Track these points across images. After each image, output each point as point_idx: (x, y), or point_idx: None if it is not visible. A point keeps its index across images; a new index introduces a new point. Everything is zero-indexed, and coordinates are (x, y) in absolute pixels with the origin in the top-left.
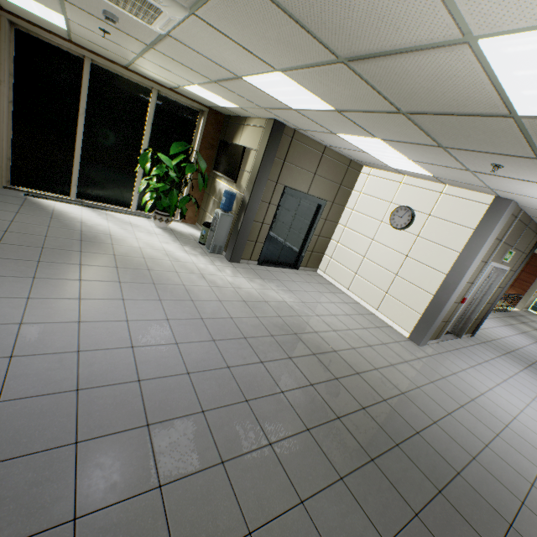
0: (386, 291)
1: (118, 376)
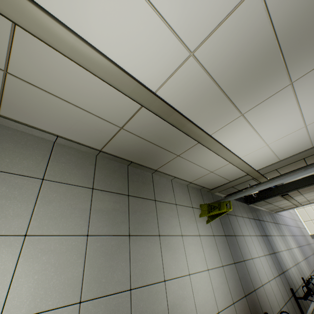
0: (311, 220)
1: (296, 233)
